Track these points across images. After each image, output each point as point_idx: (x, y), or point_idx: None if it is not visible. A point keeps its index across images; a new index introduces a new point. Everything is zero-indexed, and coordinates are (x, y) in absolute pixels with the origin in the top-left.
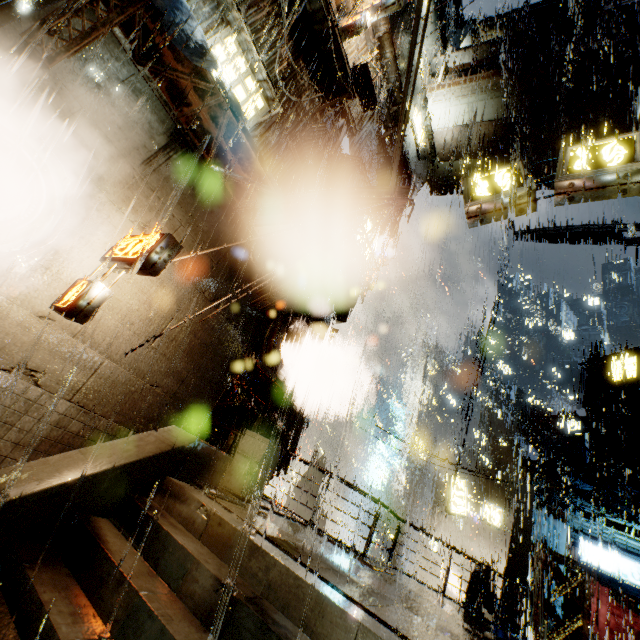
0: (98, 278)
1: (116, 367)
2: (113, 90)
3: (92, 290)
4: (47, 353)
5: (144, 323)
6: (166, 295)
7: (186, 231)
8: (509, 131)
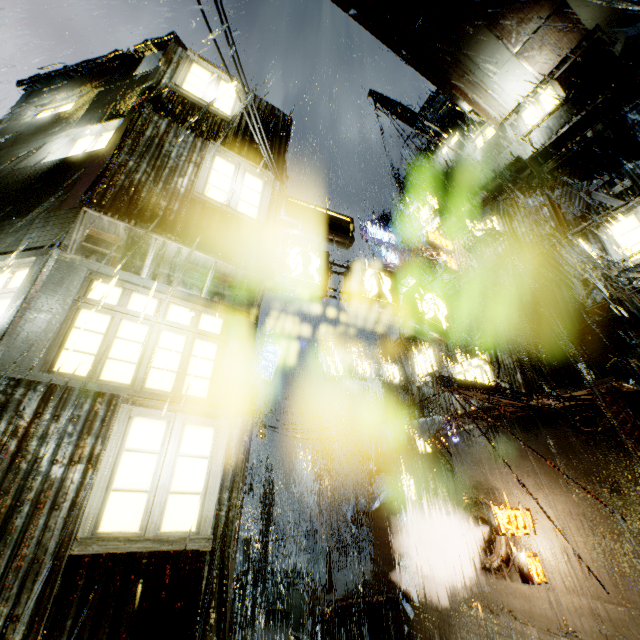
0: (542, 543)
1: (609, 607)
2: (467, 449)
3: (517, 560)
4: (567, 614)
5: (591, 554)
6: (579, 520)
7: (540, 466)
8: (499, 5)
